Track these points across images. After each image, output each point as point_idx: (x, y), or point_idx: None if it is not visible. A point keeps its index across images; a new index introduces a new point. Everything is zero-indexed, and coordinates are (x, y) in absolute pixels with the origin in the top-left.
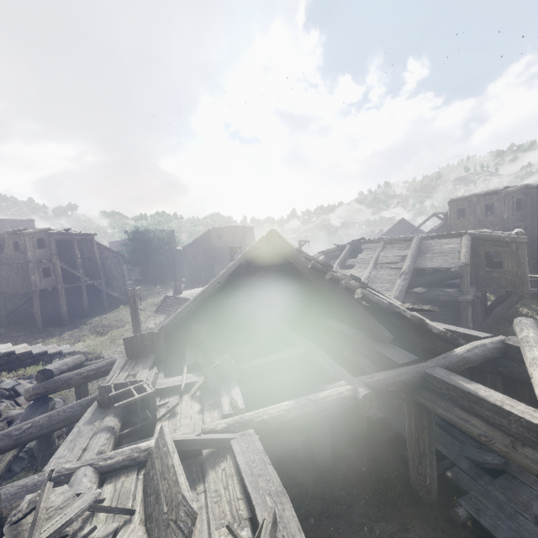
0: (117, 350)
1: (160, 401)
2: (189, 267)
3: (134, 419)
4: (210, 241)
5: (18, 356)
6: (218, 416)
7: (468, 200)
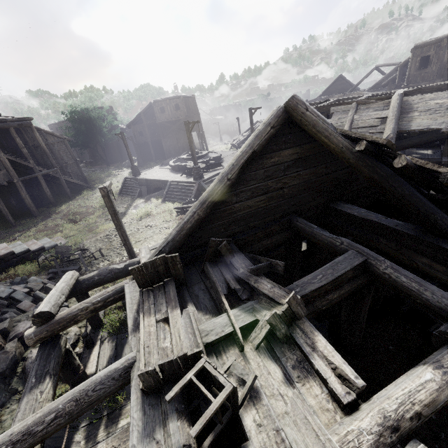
0: (97, 239)
1: (216, 360)
2: (137, 146)
3: (204, 408)
4: (152, 116)
5: (1, 258)
6: (323, 394)
7: (437, 44)
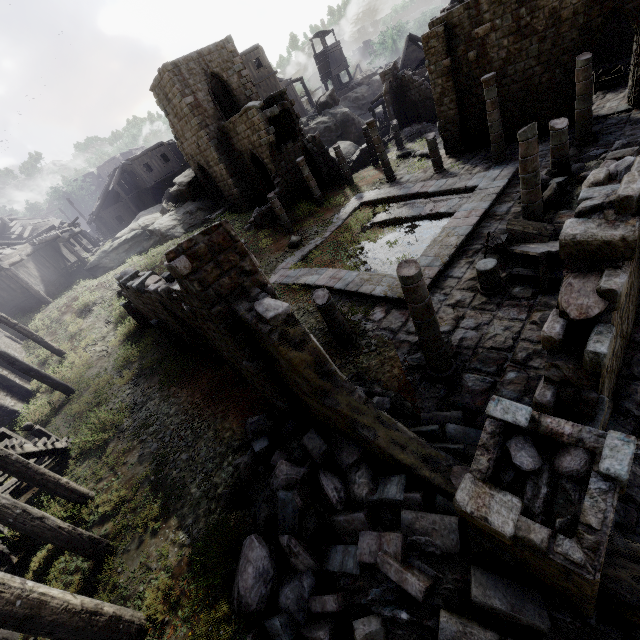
0: None
1: None
2: None
3: None
4: None
5: None
6: None
7: None
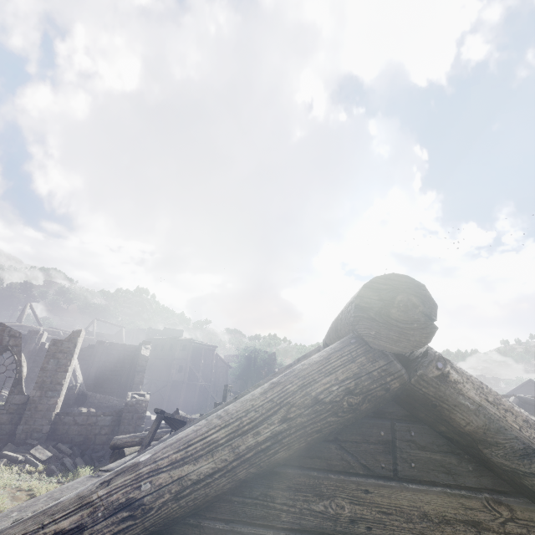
0: None
1: None
2: None
3: None
4: None
5: (151, 420)
6: None
7: None
